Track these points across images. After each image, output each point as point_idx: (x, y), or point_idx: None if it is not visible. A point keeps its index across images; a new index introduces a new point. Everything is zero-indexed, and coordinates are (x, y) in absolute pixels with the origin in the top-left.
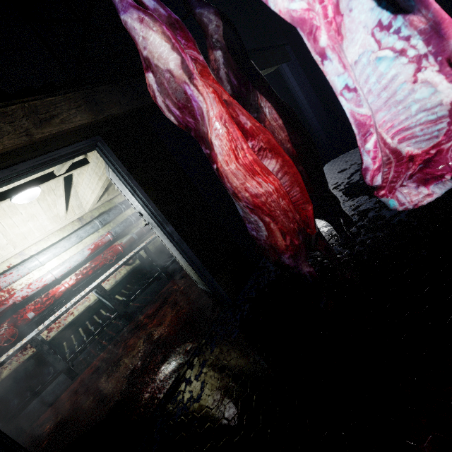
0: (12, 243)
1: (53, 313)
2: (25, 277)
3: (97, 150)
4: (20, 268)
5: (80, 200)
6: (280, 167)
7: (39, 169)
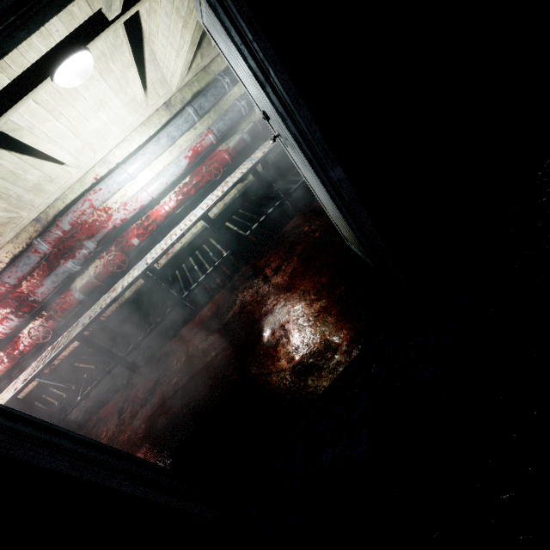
0: (89, 145)
1: (158, 239)
2: (118, 194)
3: None
4: (109, 183)
5: (162, 70)
6: None
7: (33, 17)
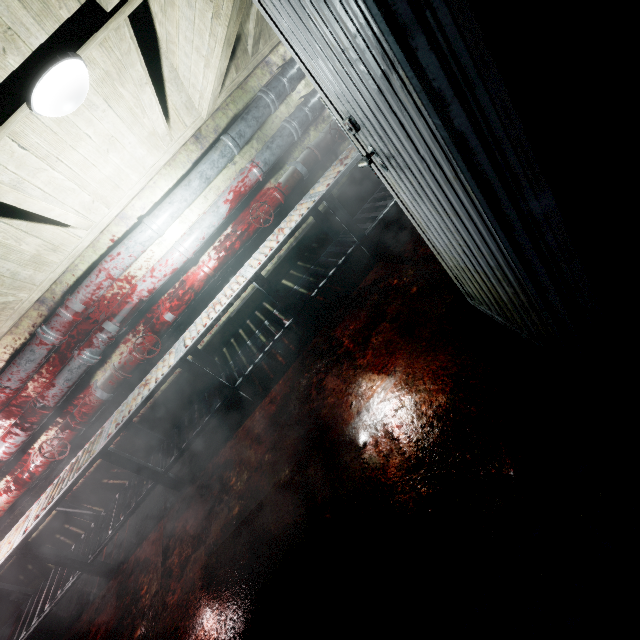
0: (100, 199)
1: (198, 309)
2: (142, 257)
3: None
4: (129, 245)
5: (187, 91)
6: None
7: None
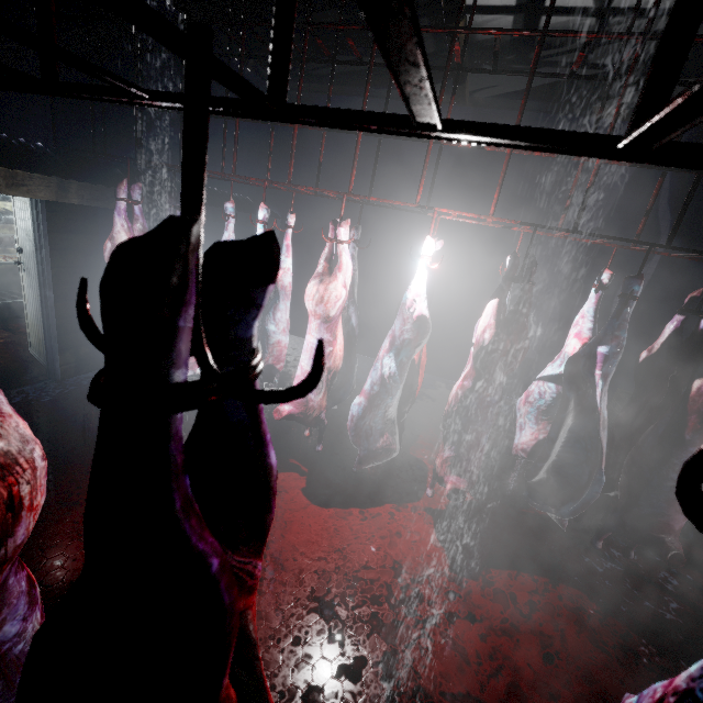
0: None
1: None
2: None
3: (33, 200)
4: None
5: None
6: None
7: None
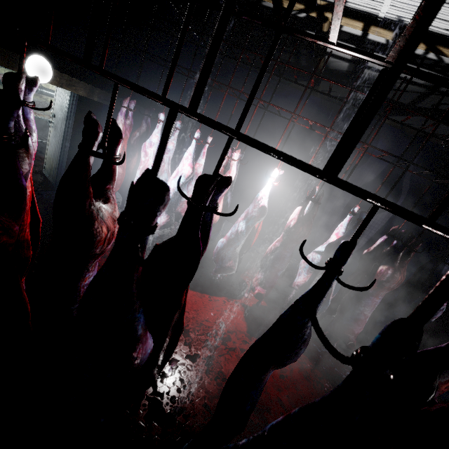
0: None
1: None
2: None
3: (72, 92)
4: None
5: None
6: (122, 173)
7: None
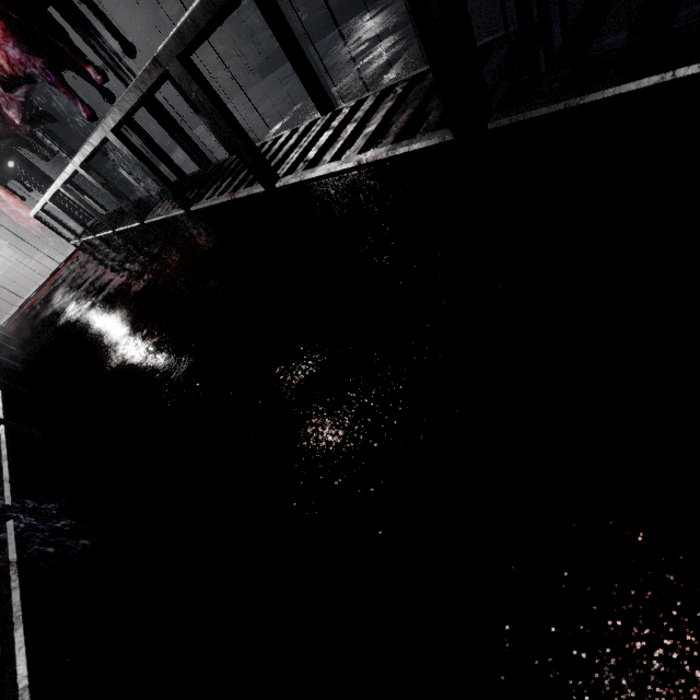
0: None
1: None
2: None
3: None
4: None
5: None
6: None
7: None
